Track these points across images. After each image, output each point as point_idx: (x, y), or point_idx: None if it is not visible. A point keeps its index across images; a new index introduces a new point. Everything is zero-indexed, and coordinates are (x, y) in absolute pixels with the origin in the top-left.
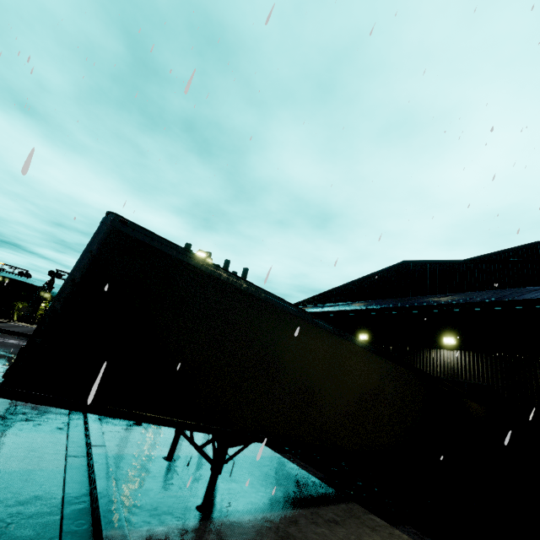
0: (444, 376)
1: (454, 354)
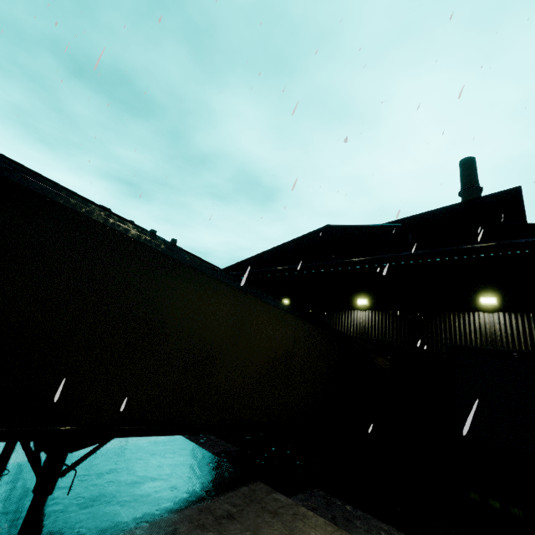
0: (356, 335)
1: (366, 314)
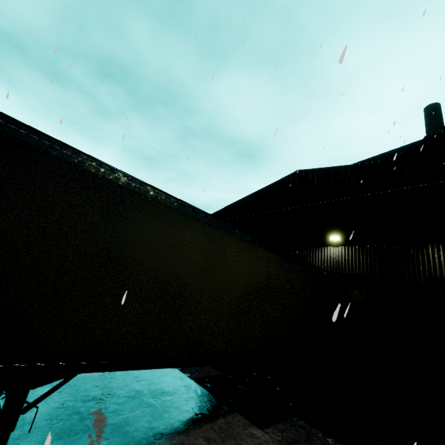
0: (330, 270)
1: (339, 250)
